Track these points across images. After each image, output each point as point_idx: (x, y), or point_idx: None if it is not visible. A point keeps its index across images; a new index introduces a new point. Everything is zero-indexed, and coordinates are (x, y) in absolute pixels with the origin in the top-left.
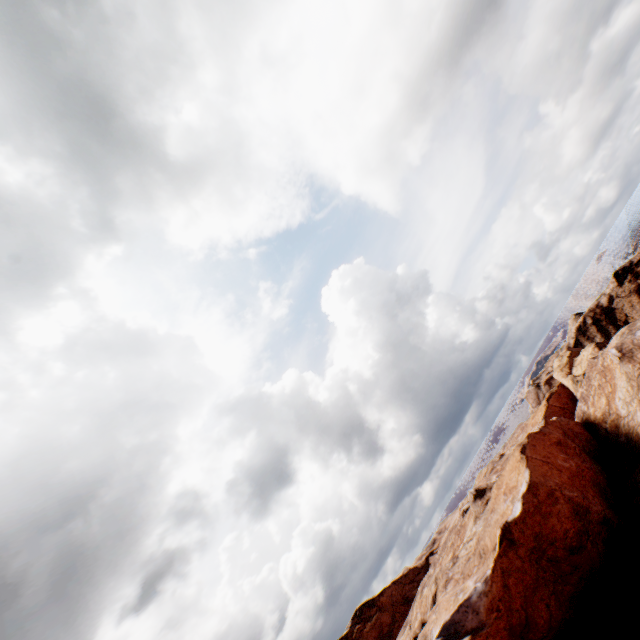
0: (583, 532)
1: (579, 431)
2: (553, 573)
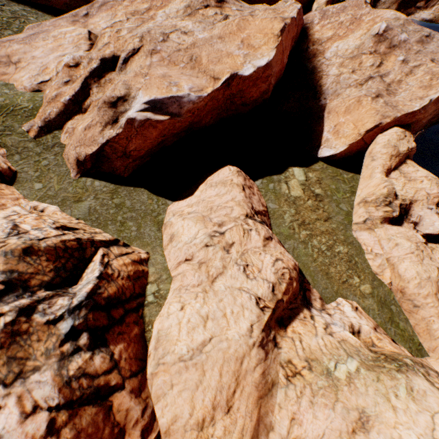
0: (255, 101)
1: (298, 32)
2: (226, 108)
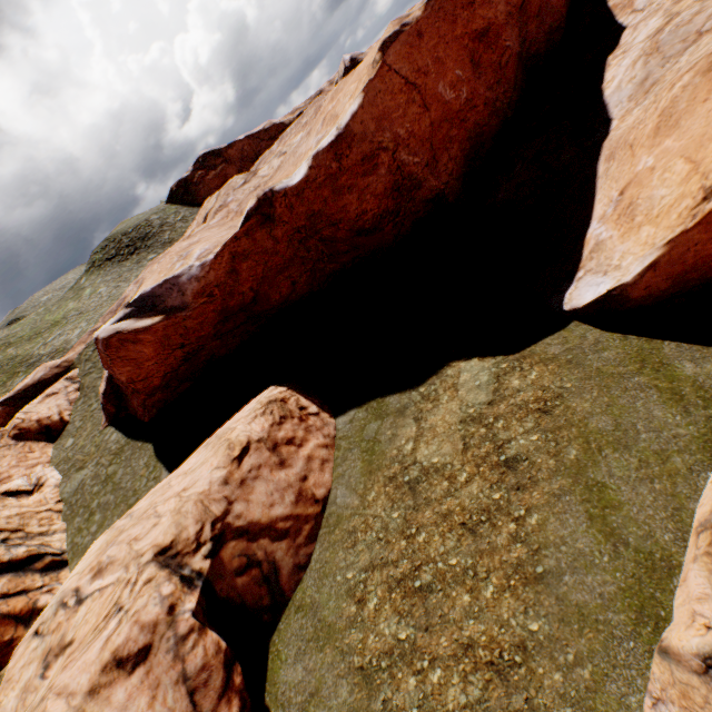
0: (392, 214)
1: (555, 5)
2: (322, 253)
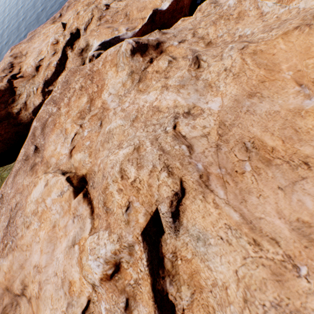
0: None
1: None
2: None
